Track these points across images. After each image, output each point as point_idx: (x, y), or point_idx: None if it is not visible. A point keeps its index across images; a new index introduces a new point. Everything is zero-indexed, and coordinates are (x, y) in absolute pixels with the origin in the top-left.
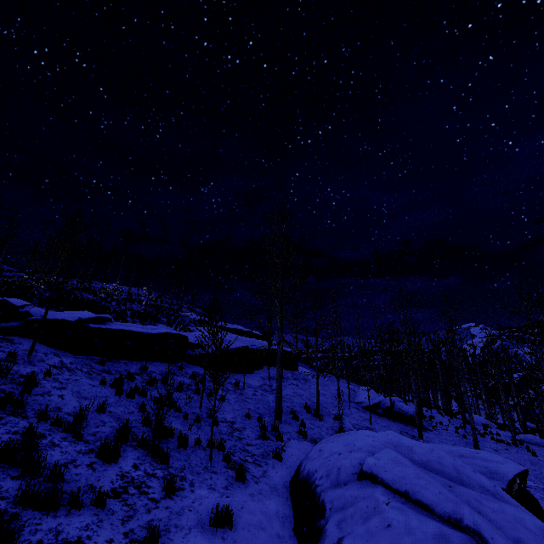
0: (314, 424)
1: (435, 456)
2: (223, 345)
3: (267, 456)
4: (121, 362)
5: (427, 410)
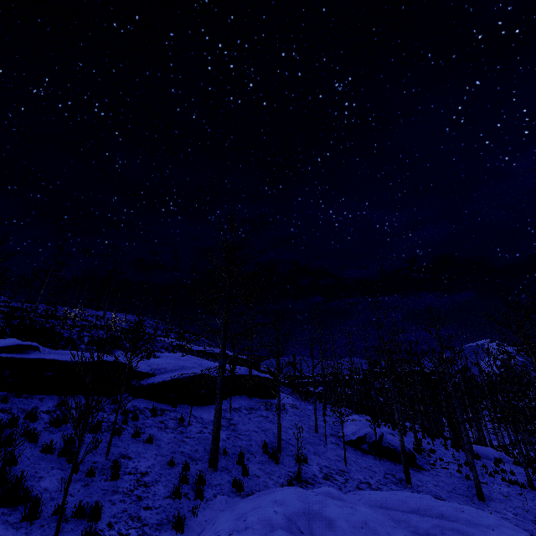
0: (265, 470)
1: (364, 535)
2: (176, 373)
3: (164, 526)
4: (35, 397)
5: (428, 441)
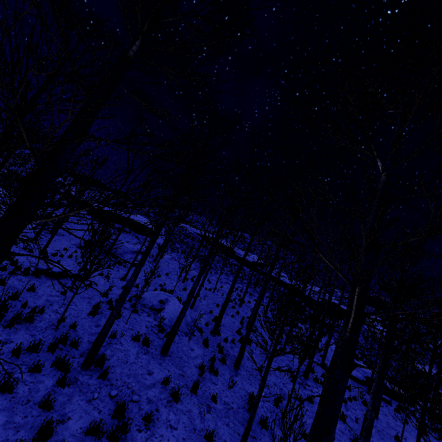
0: None
1: None
2: None
3: None
4: None
5: (155, 276)
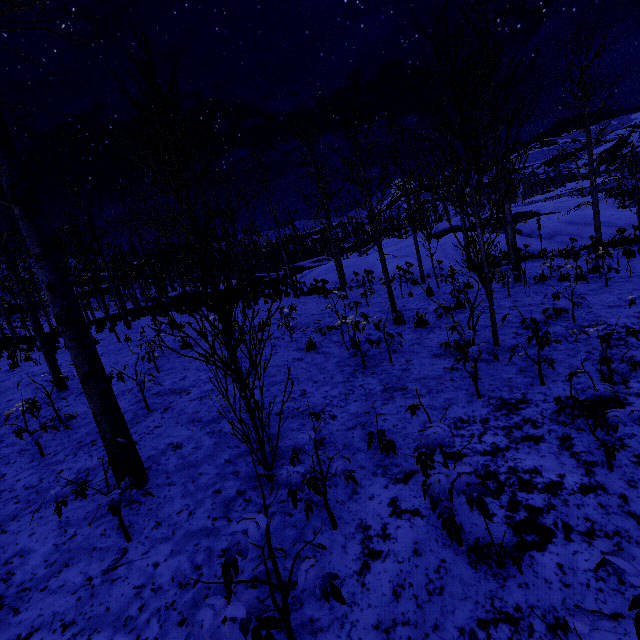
0: None
1: None
2: None
3: None
4: (15, 315)
5: None
